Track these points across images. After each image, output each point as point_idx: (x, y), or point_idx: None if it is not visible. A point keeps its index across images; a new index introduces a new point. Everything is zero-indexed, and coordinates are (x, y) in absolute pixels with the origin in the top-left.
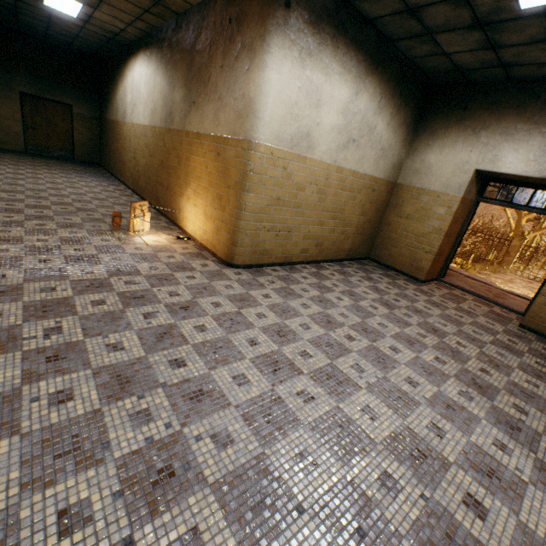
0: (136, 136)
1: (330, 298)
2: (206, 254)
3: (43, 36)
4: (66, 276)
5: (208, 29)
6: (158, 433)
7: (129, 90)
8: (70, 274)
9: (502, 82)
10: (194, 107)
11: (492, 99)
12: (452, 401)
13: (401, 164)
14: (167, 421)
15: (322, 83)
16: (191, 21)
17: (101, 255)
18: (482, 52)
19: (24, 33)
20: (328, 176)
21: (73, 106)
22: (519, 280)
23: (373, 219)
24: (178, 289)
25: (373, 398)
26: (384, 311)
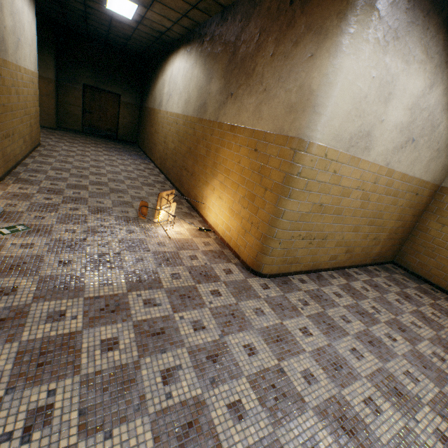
0: (168, 123)
1: (379, 335)
2: (227, 253)
3: (105, 39)
4: (81, 290)
5: (259, 16)
6: None
7: (167, 82)
8: (86, 285)
9: None
10: (232, 98)
11: None
12: None
13: None
14: None
15: (399, 72)
16: (238, 12)
17: (123, 254)
18: None
19: (91, 37)
20: (376, 179)
21: (121, 95)
22: None
23: (407, 223)
24: (203, 316)
25: None
26: None
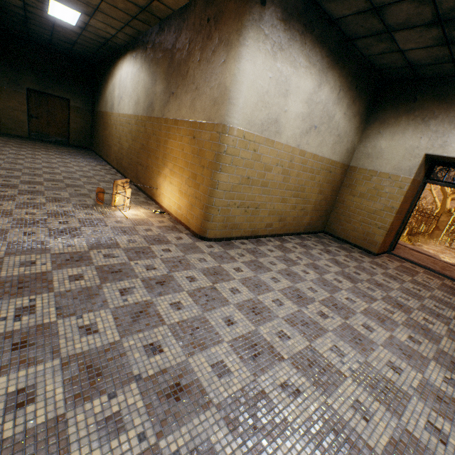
0: (121, 124)
1: (297, 271)
2: (180, 227)
3: (48, 43)
4: (47, 249)
5: (188, 29)
6: (129, 450)
7: (117, 86)
8: (52, 247)
9: (450, 77)
10: (173, 97)
11: (440, 92)
12: (441, 391)
13: (354, 149)
14: (141, 429)
15: (291, 74)
16: (172, 24)
17: (83, 228)
18: (436, 48)
19: (33, 41)
20: (292, 158)
21: (71, 100)
22: (448, 251)
23: (328, 197)
24: (155, 262)
25: (360, 390)
26: (348, 285)
